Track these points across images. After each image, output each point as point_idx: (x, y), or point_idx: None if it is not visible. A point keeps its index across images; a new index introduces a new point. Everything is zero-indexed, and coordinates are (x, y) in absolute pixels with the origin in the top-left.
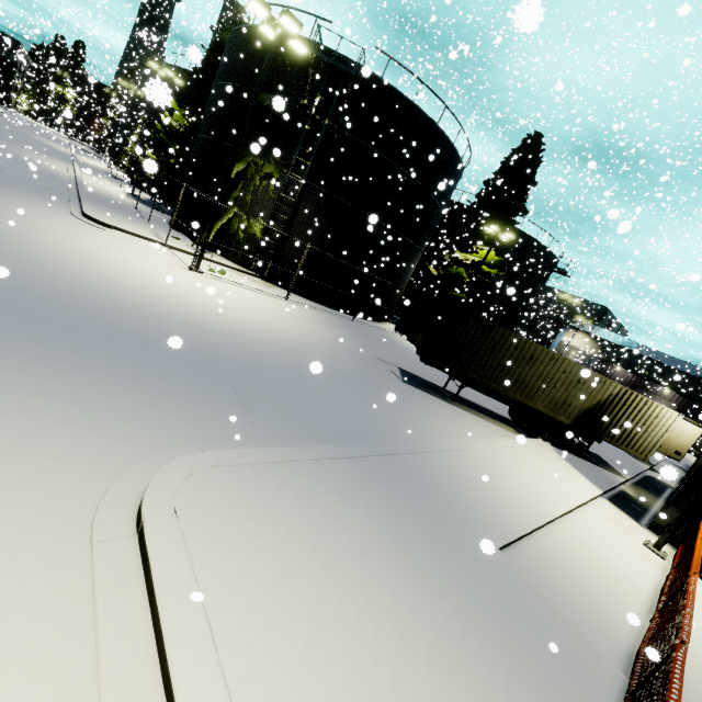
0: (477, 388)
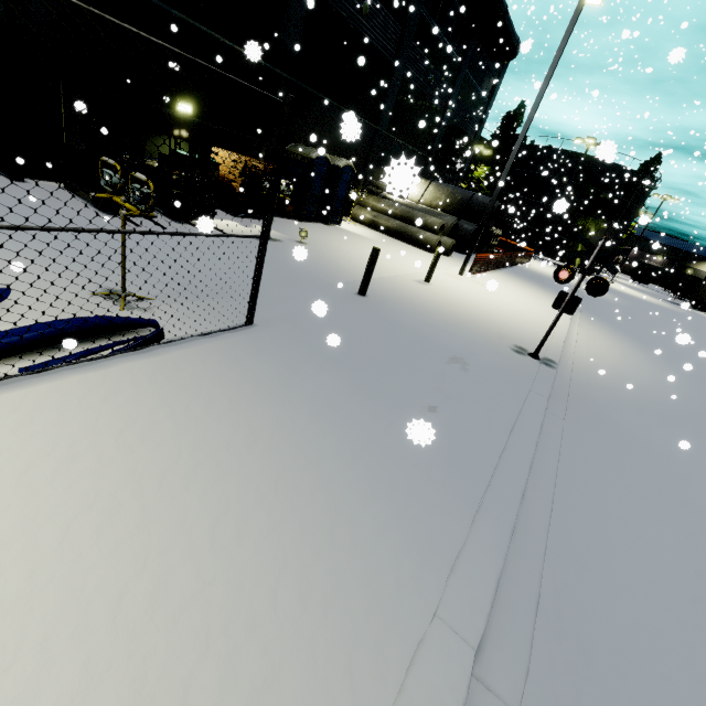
0: (691, 300)
